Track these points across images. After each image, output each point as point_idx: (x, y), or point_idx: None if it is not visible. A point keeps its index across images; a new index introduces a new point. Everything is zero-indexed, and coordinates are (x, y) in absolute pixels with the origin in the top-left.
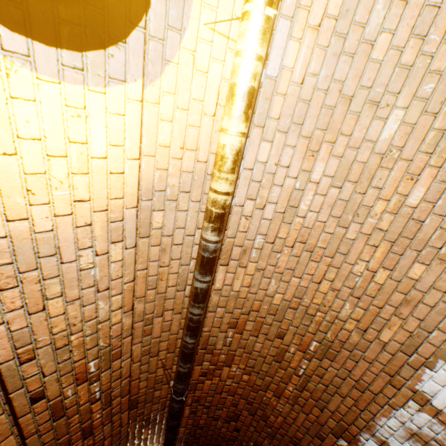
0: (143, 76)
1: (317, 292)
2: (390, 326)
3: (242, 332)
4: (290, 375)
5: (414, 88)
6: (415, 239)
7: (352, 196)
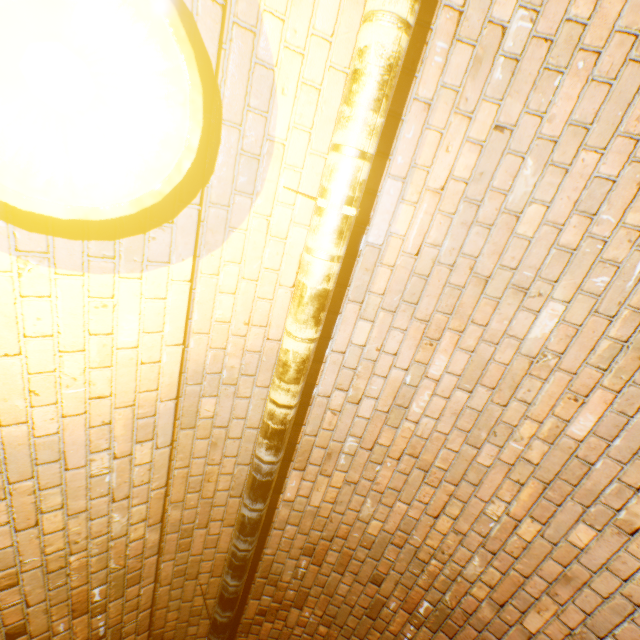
0: (194, 254)
1: (432, 529)
2: (540, 609)
3: (321, 564)
4: None
5: (579, 277)
6: (580, 487)
7: (487, 406)
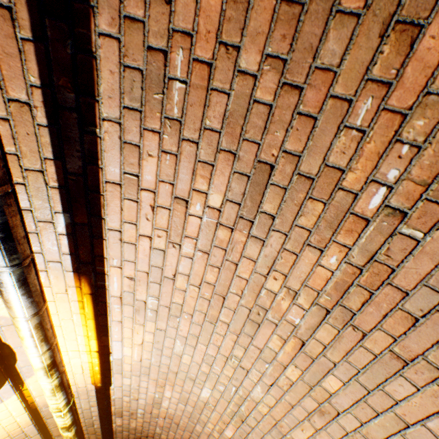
0: (16, 393)
1: None
2: None
3: None
4: None
5: (213, 383)
6: None
7: (193, 412)
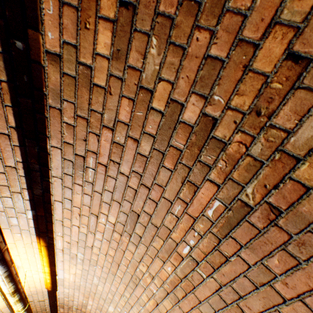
0: None
1: None
2: None
3: None
4: None
5: (115, 305)
6: None
7: None
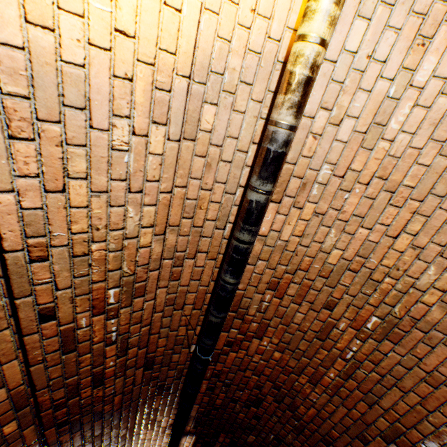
0: None
1: (390, 250)
2: None
3: (282, 297)
4: (334, 359)
5: None
6: None
7: None
